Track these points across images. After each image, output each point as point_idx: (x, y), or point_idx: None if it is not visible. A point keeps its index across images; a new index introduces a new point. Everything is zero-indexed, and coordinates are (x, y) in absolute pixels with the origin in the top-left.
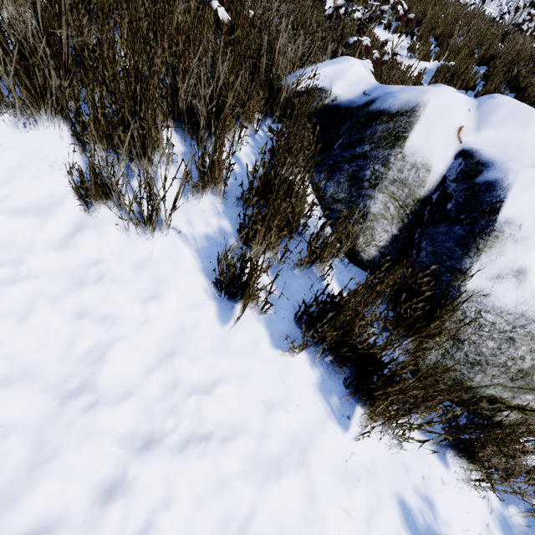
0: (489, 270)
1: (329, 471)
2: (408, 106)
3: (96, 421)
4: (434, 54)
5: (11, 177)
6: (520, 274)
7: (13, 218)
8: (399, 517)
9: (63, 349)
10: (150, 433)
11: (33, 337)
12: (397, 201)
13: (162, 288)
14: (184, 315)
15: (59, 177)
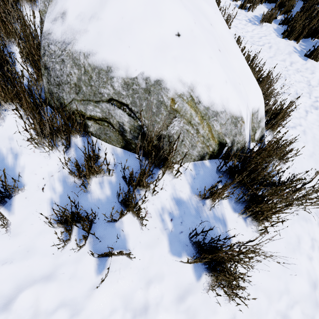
0: (51, 16)
1: None
2: None
3: None
4: None
5: None
6: (63, 15)
7: None
8: None
9: None
10: None
11: None
12: None
13: None
14: None
15: None
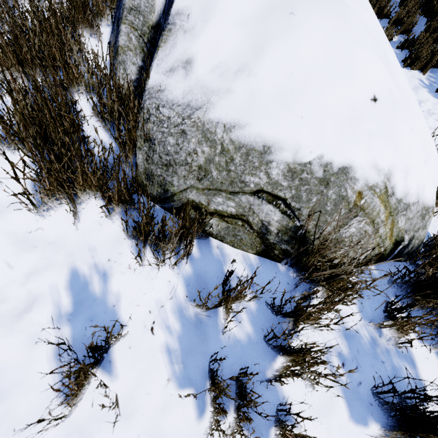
0: (165, 65)
1: (8, 235)
2: None
3: None
4: None
5: None
6: (188, 65)
7: None
8: (65, 281)
9: None
10: None
11: None
12: (136, 31)
13: None
14: None
15: None
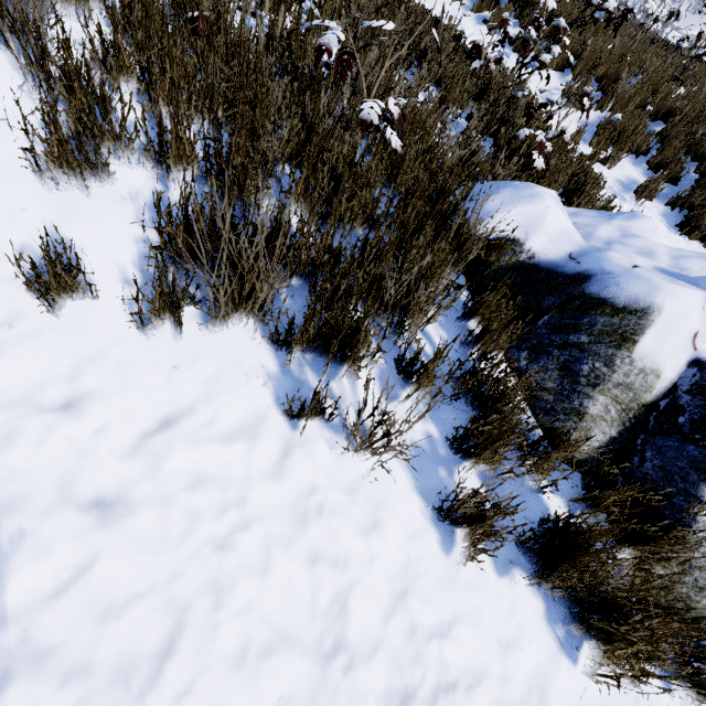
0: None
1: None
2: (638, 305)
3: (357, 682)
4: (595, 102)
5: (211, 394)
6: None
7: (224, 446)
8: None
9: (309, 603)
10: (404, 688)
11: (279, 593)
12: (619, 404)
13: (380, 515)
14: (407, 546)
15: (258, 387)
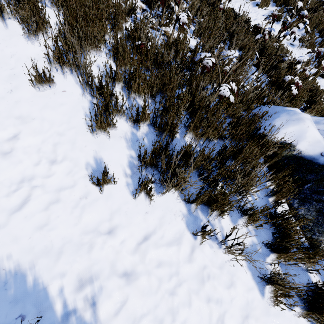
0: None
1: None
2: None
3: None
4: (317, 43)
5: (161, 224)
6: None
7: (168, 248)
8: None
9: (208, 320)
10: None
11: (196, 315)
12: None
13: (234, 279)
14: (247, 294)
15: (179, 220)
